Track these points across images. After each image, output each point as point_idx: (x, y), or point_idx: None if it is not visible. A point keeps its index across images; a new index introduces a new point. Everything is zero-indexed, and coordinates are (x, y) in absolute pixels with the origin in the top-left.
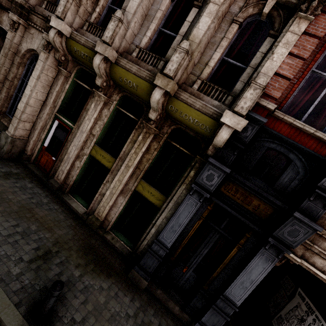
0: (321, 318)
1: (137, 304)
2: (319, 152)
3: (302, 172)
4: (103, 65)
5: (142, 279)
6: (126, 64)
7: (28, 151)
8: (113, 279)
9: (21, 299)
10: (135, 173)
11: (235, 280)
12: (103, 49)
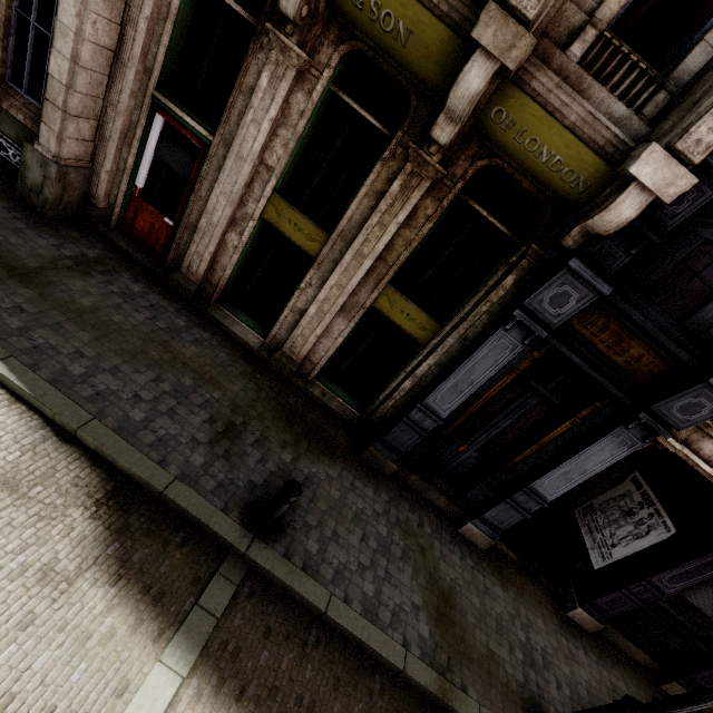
0: (664, 513)
1: (385, 497)
2: None
3: None
4: None
5: (388, 461)
6: None
7: (100, 198)
8: (342, 462)
9: (226, 501)
10: (375, 272)
11: (555, 469)
12: None
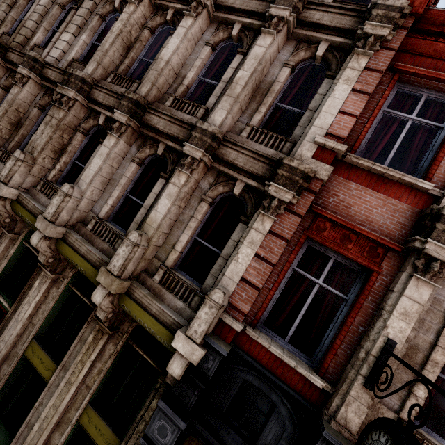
0: None
1: None
2: (308, 395)
3: (290, 427)
4: (45, 243)
5: None
6: (75, 242)
7: None
8: None
9: None
10: (81, 393)
11: None
12: (44, 226)
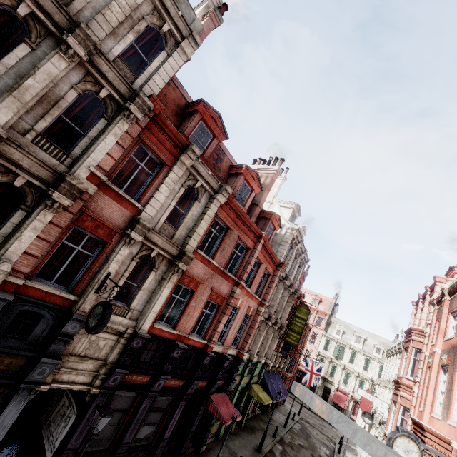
0: (75, 406)
1: None
2: (65, 305)
3: (52, 322)
4: None
5: None
6: None
7: None
8: None
9: None
10: None
11: None
12: None
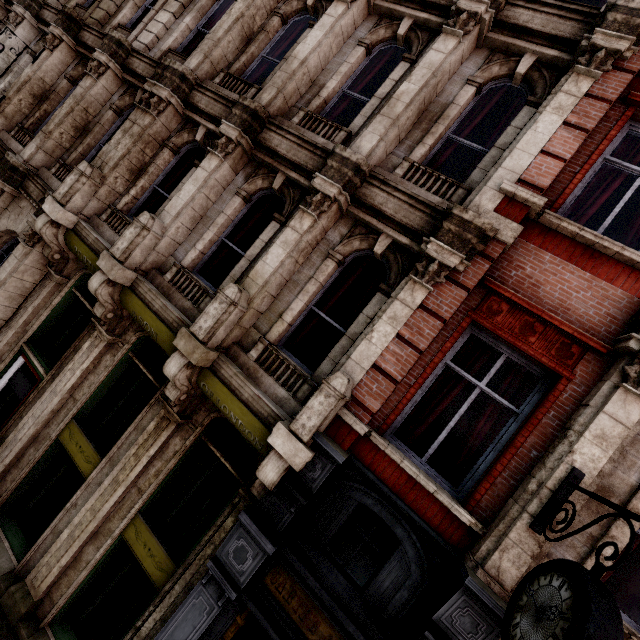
0: None
1: None
2: (448, 534)
3: (416, 573)
4: (107, 289)
5: None
6: (147, 293)
7: None
8: None
9: None
10: (130, 498)
11: None
12: (109, 266)
